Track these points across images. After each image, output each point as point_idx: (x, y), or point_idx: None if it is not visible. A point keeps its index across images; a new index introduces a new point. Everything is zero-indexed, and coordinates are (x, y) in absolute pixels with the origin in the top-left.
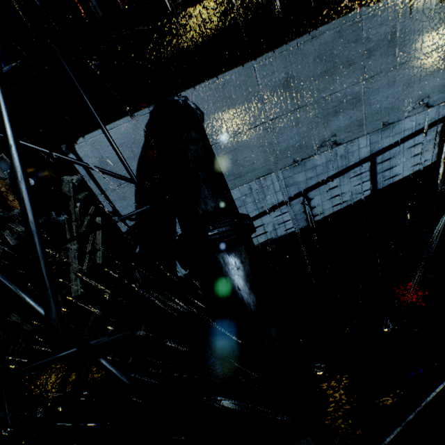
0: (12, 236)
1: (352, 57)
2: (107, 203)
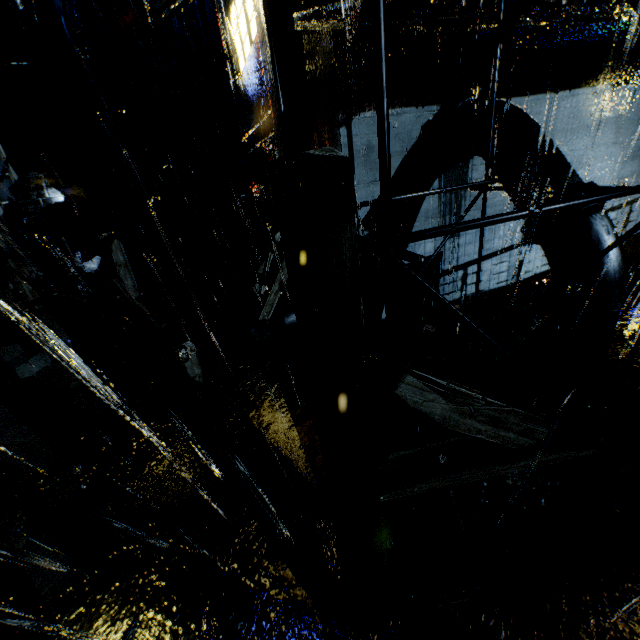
0: None
1: (591, 123)
2: None
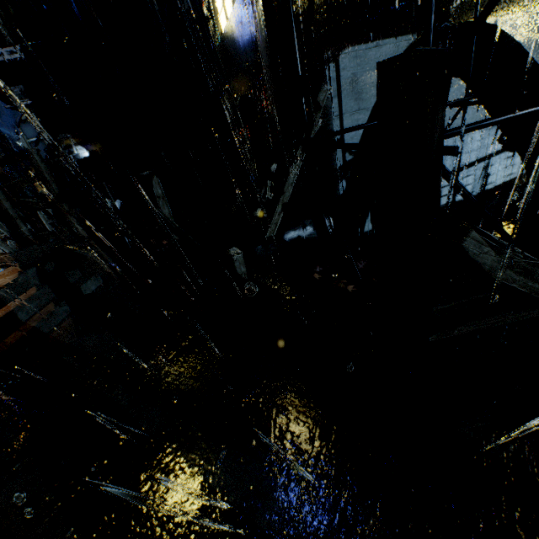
0: (48, 220)
1: None
2: (339, 128)
